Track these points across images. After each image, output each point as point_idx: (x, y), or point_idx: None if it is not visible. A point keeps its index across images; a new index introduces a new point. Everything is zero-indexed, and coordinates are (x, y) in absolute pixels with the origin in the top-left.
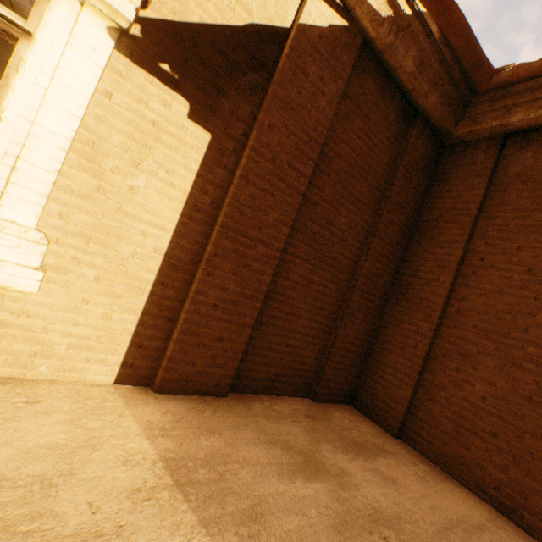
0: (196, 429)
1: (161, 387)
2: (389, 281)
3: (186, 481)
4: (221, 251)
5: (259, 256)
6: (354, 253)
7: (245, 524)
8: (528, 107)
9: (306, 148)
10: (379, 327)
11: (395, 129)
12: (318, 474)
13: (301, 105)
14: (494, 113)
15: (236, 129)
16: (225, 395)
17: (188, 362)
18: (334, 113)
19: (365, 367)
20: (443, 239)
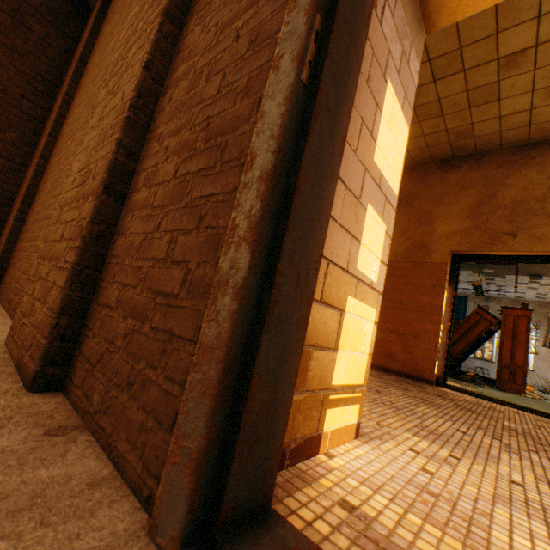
0: None
1: None
2: (22, 142)
3: None
4: None
5: None
6: None
7: None
8: None
9: None
10: (17, 195)
11: None
12: None
13: None
14: None
15: None
16: None
17: None
18: None
19: None
20: (65, 86)
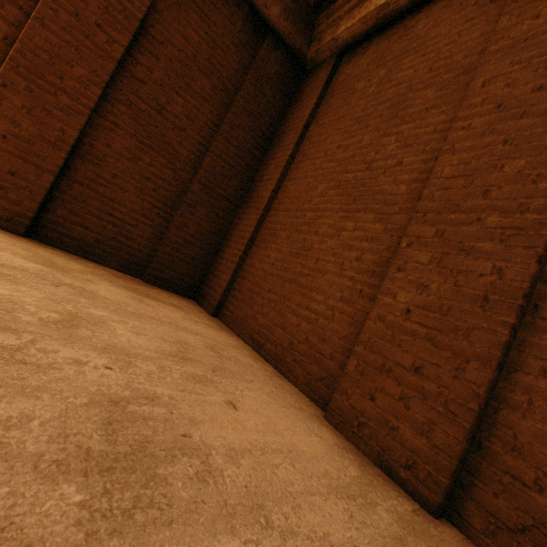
0: None
1: None
2: (240, 187)
3: None
4: (11, 84)
5: (62, 105)
6: (197, 148)
7: None
8: (348, 19)
9: (121, 17)
10: (229, 230)
11: (245, 39)
12: (49, 267)
13: None
14: (330, 30)
15: None
16: (22, 235)
17: None
18: None
19: (212, 266)
20: (284, 145)
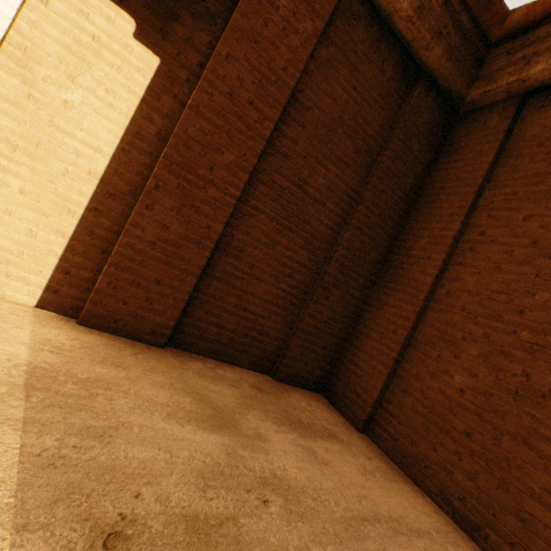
0: (99, 359)
1: (85, 320)
2: (377, 260)
3: (42, 387)
4: (163, 184)
5: (210, 199)
6: (334, 221)
7: (79, 436)
8: (550, 55)
9: (273, 89)
10: (363, 311)
11: (393, 87)
12: (222, 429)
13: (267, 39)
14: (511, 67)
15: (191, 58)
16: (162, 347)
17: (118, 299)
18: (311, 54)
19: (342, 353)
20: (441, 213)
